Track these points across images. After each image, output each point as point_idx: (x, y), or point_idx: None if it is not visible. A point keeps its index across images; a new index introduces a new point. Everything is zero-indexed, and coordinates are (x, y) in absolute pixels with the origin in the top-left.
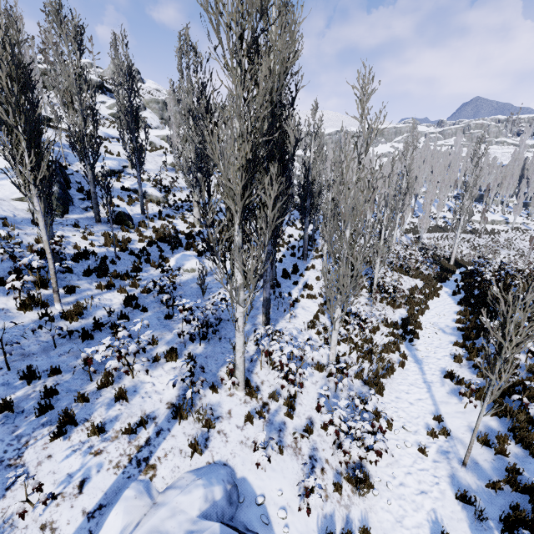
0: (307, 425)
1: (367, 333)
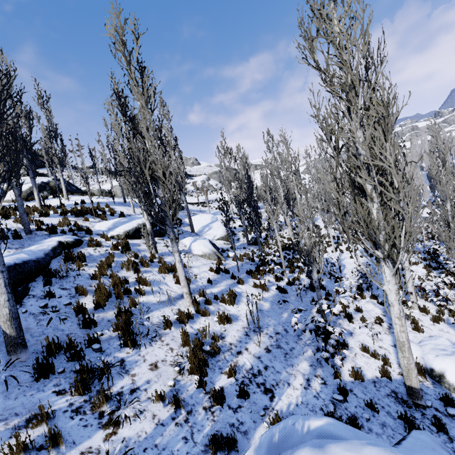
0: None
1: None
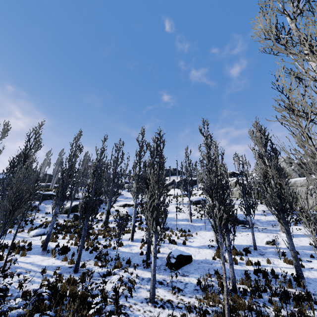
0: None
1: None
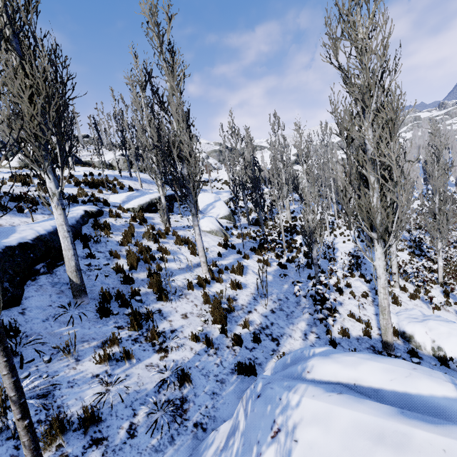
0: (446, 300)
1: (453, 267)
